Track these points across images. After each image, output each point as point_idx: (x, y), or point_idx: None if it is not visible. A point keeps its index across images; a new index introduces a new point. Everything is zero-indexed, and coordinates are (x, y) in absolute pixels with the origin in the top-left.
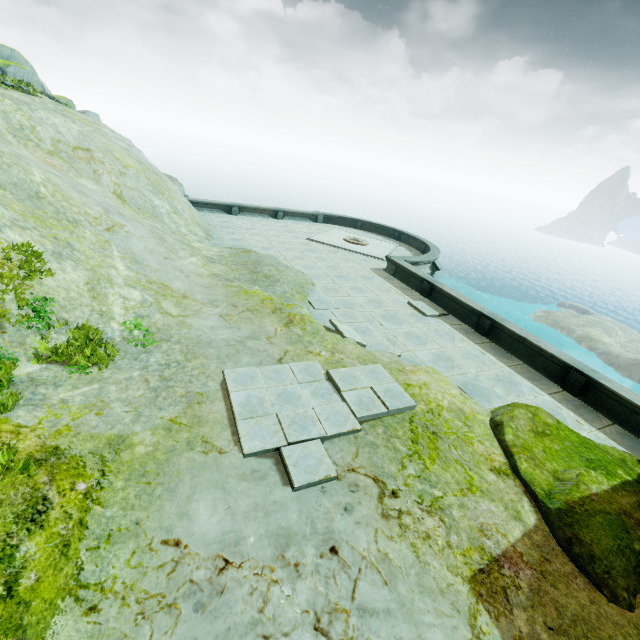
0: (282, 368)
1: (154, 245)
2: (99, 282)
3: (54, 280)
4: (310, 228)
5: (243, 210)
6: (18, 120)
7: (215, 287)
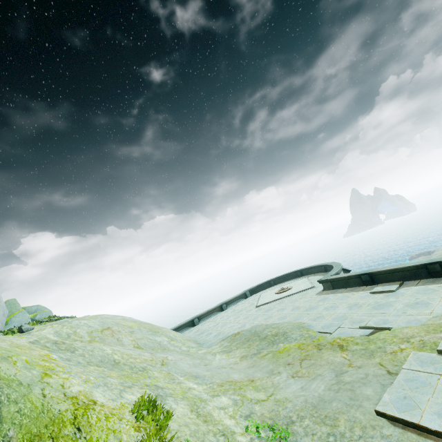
0: (406, 374)
1: (191, 360)
2: (196, 405)
3: (173, 421)
4: (248, 302)
5: (201, 318)
6: (65, 332)
7: (257, 363)
